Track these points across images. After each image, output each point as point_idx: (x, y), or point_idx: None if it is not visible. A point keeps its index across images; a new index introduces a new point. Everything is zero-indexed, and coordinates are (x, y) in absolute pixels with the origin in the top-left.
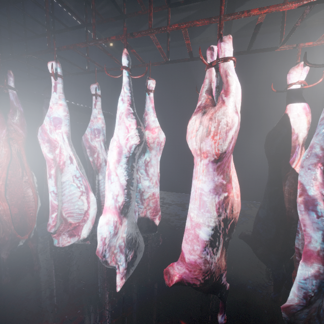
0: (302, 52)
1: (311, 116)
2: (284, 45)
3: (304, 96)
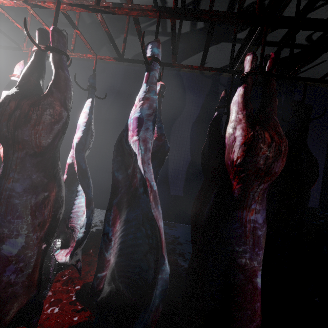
0: (177, 89)
1: (181, 141)
2: (22, 47)
3: (177, 124)
